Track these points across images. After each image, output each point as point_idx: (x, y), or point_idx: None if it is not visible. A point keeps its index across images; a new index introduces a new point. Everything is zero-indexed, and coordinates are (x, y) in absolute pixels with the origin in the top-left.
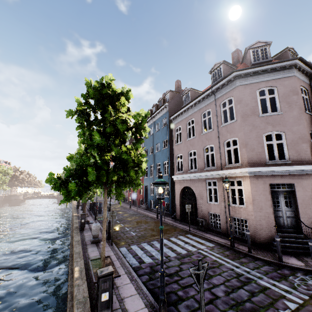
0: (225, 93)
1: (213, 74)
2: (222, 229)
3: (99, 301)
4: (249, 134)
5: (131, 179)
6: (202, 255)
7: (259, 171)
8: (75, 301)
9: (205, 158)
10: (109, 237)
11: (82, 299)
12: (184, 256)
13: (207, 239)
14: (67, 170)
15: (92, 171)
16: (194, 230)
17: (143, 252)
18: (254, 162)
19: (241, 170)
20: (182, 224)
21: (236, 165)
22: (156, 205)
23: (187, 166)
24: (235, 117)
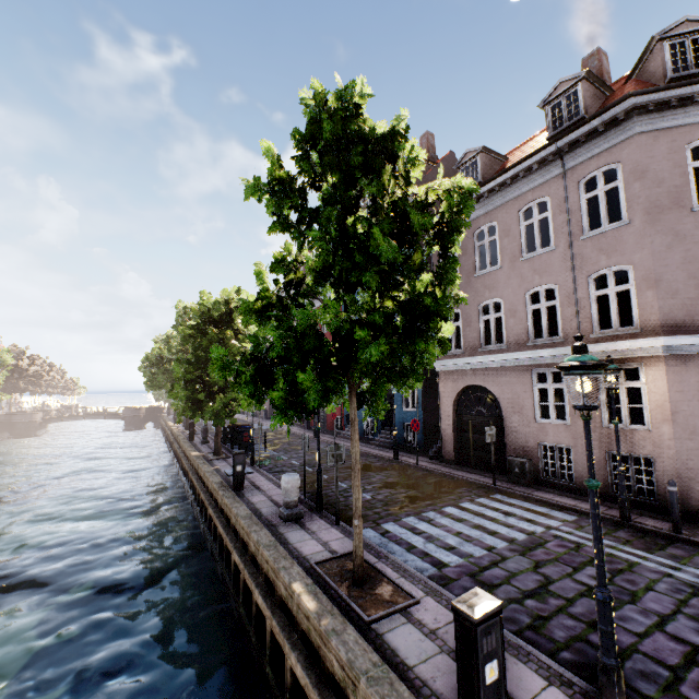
0: (597, 155)
1: (552, 108)
2: (578, 480)
3: (481, 686)
4: (665, 256)
5: (413, 363)
6: (568, 541)
7: (691, 344)
8: (361, 677)
9: (530, 317)
10: (322, 506)
11: (374, 669)
12: (529, 546)
13: (549, 503)
14: (254, 340)
15: (366, 338)
16: (504, 485)
17: (423, 540)
18: (676, 323)
19: (642, 343)
20: (462, 470)
21: (625, 333)
22: (381, 430)
23: (477, 339)
24: (626, 214)
